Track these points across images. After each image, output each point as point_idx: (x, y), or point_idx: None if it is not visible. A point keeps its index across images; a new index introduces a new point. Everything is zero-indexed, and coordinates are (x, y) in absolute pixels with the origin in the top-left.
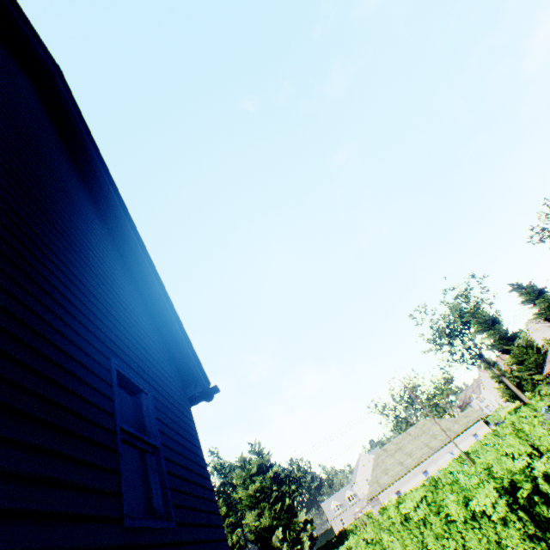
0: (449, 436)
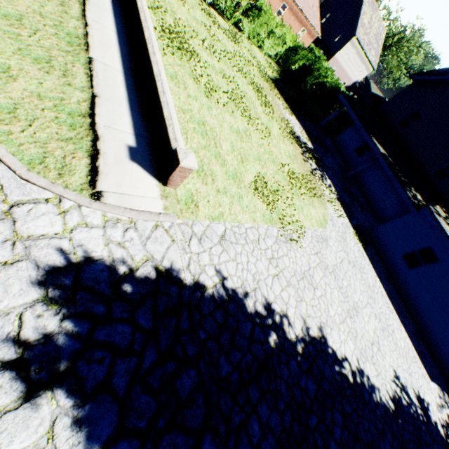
0: None
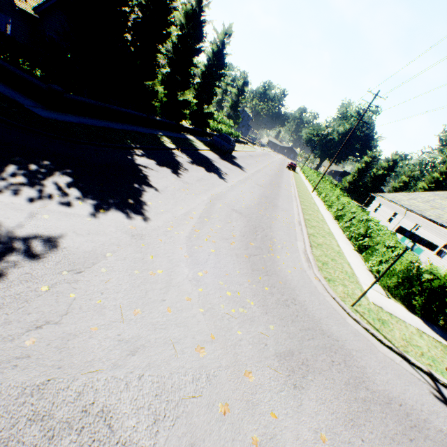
0: (441, 219)
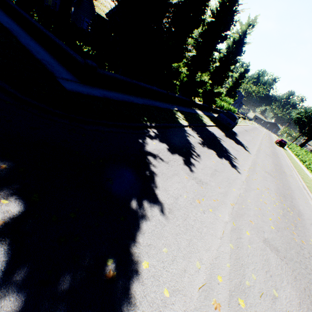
0: None
